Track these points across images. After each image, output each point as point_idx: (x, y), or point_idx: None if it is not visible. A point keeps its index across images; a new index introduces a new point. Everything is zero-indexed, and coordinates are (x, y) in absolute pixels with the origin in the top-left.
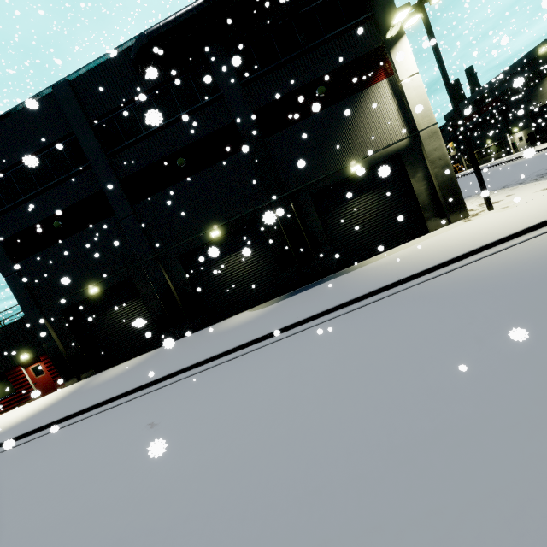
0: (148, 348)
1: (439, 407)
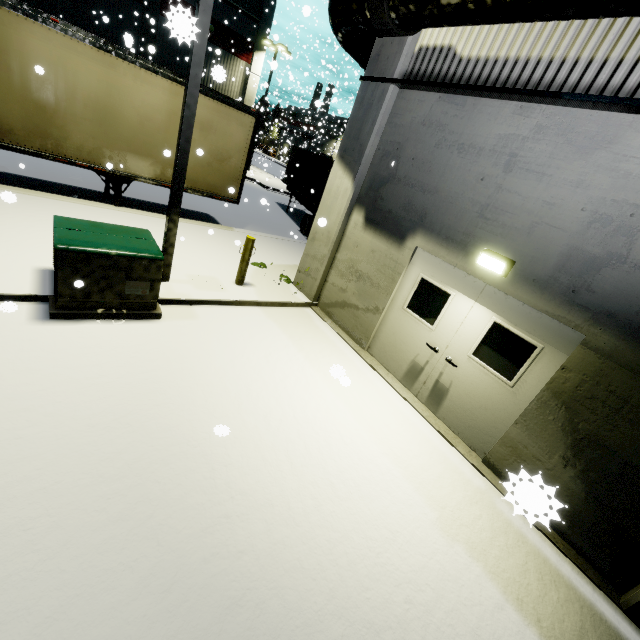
0: None
1: None
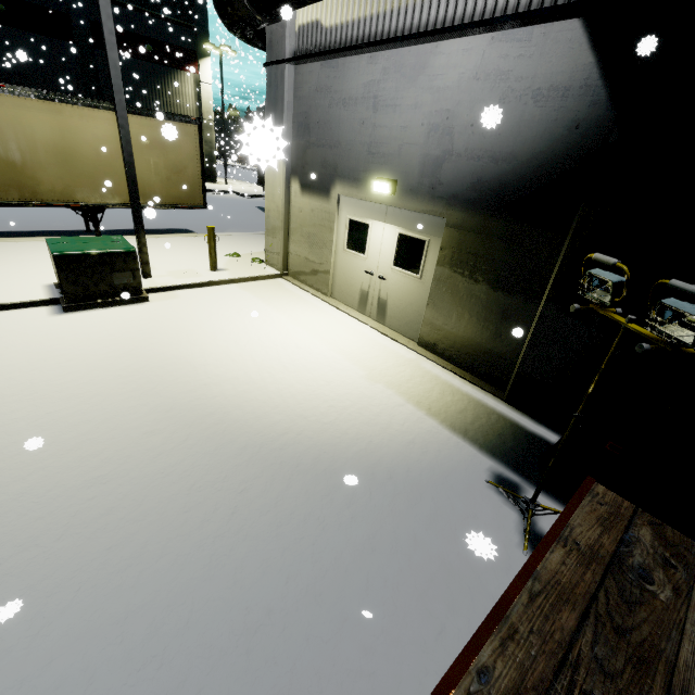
0: None
1: None
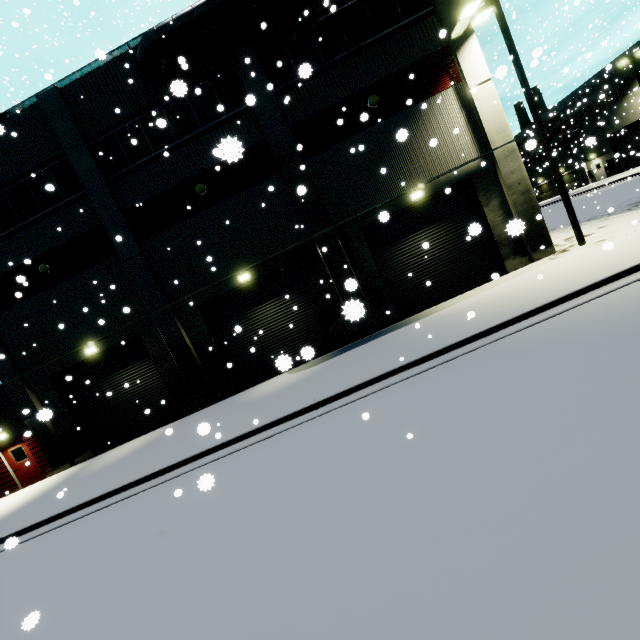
0: (160, 422)
1: (584, 517)
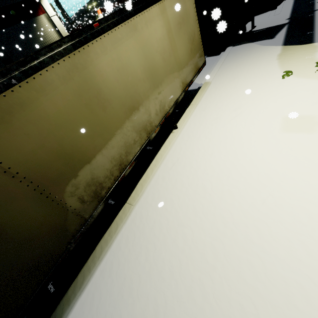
0: None
1: None
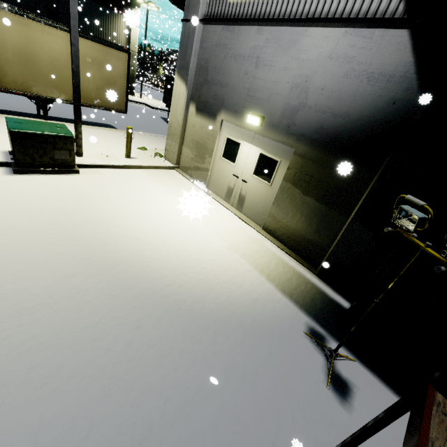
0: None
1: None
